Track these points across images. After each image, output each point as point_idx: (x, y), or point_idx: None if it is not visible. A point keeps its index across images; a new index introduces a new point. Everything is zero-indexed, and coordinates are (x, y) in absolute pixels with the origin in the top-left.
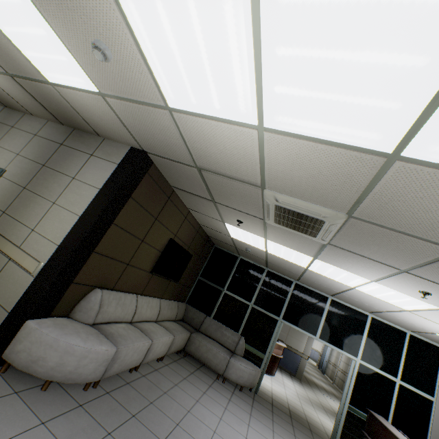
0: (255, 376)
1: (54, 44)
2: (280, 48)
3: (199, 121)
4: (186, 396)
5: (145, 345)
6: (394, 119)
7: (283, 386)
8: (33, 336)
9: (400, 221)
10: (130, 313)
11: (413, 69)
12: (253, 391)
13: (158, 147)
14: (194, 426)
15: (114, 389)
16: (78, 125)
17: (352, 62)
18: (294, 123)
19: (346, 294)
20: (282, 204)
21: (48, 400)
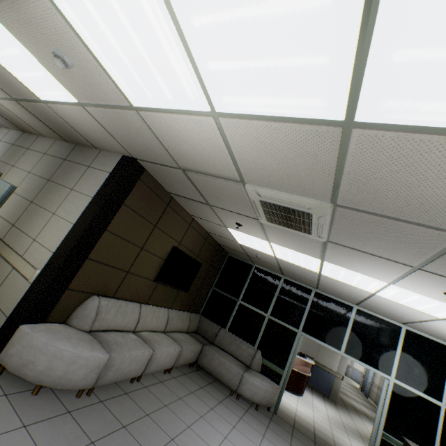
0: (272, 393)
1: (30, 61)
2: (194, 18)
3: (163, 117)
4: (190, 411)
5: (145, 354)
6: (330, 76)
7: (311, 408)
8: (25, 340)
9: (387, 205)
10: (133, 321)
11: (324, 10)
12: (272, 410)
13: (142, 151)
14: (191, 442)
15: (109, 399)
16: (77, 140)
17: (262, 17)
18: (240, 102)
19: (370, 302)
20: (265, 198)
21: (36, 404)
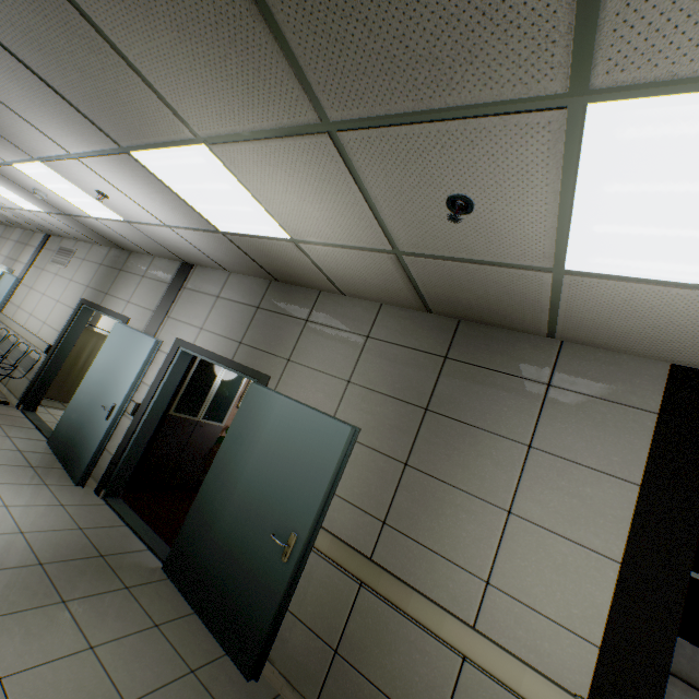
0: None
1: None
2: None
3: None
4: None
5: None
6: None
7: None
8: None
9: None
10: None
11: None
12: None
13: None
14: None
15: None
16: (496, 319)
17: None
18: None
19: None
20: None
21: None
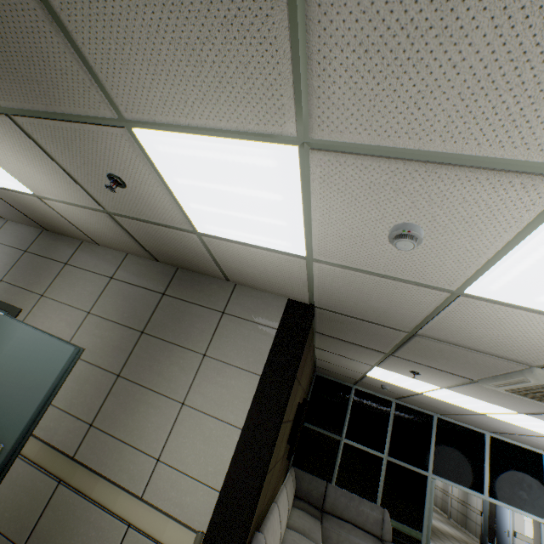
0: None
1: (281, 209)
2: None
3: (513, 312)
4: None
5: None
6: None
7: None
8: None
9: None
10: (279, 540)
11: None
12: None
13: (353, 308)
14: None
15: None
16: (195, 267)
17: None
18: None
19: (526, 437)
20: None
21: None
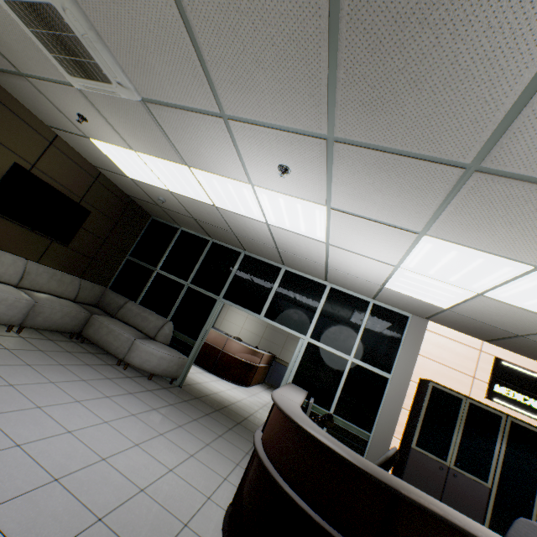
0: (172, 362)
1: None
2: None
3: None
4: (10, 358)
5: None
6: None
7: (250, 395)
8: None
9: None
10: None
11: None
12: (176, 384)
13: None
14: None
15: None
16: None
17: None
18: None
19: (282, 248)
20: None
21: None
